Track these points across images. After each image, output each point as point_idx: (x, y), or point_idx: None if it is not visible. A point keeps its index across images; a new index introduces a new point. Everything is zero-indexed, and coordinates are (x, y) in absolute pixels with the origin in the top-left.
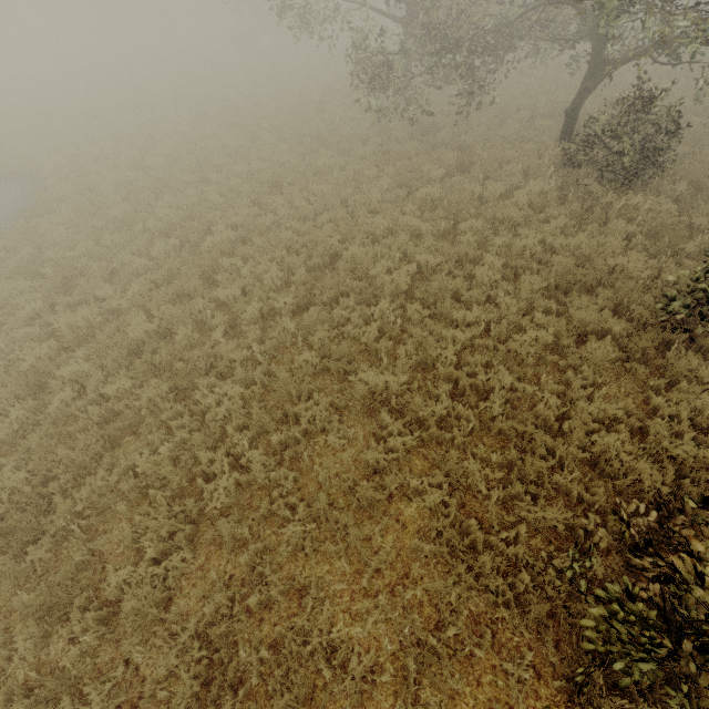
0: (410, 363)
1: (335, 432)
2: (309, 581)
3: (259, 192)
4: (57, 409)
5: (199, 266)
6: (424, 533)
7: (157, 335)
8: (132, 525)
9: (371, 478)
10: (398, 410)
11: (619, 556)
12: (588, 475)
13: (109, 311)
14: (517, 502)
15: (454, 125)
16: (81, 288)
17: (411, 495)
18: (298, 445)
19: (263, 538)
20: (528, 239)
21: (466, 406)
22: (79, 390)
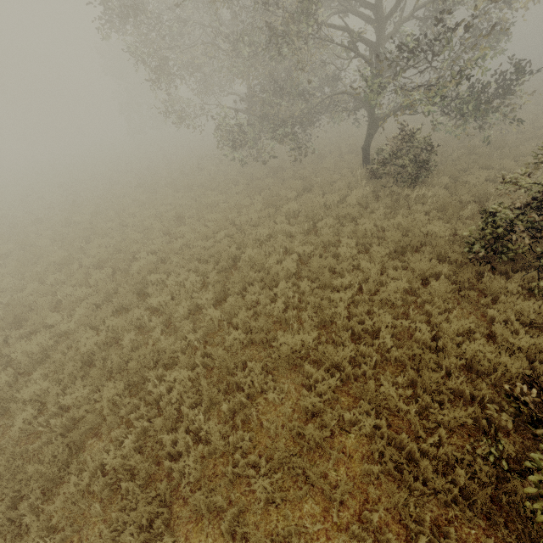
0: (314, 324)
1: (272, 390)
2: (287, 530)
3: (168, 225)
4: (20, 429)
5: (132, 284)
6: (368, 457)
7: (105, 344)
8: (108, 525)
9: (311, 421)
10: (315, 361)
11: (517, 435)
12: (473, 375)
13: (57, 335)
14: (431, 409)
15: (293, 165)
16: (31, 321)
17: (347, 428)
18: (246, 408)
19: (234, 503)
20: (366, 225)
21: (366, 345)
22: (38, 408)
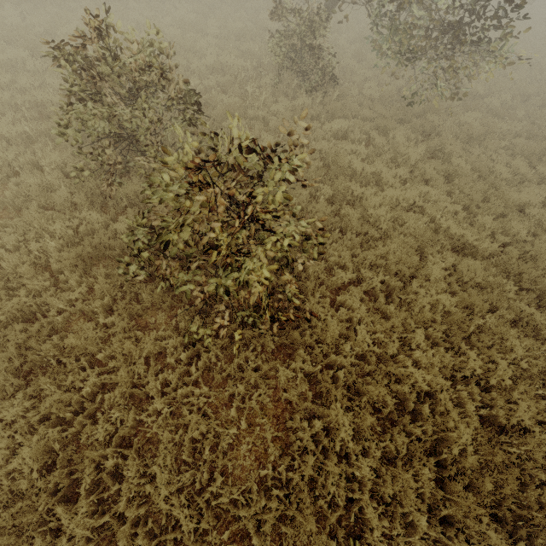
0: None
1: None
2: None
3: None
4: None
5: None
6: None
7: None
8: None
9: None
10: None
11: None
12: None
13: None
14: None
15: None
16: None
17: None
18: None
19: None
20: None
21: None
22: None
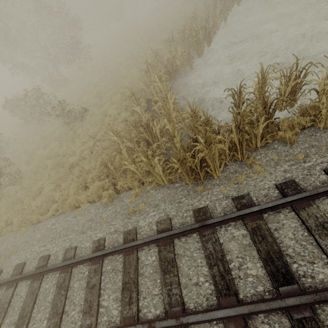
0: None
1: None
2: None
3: None
4: None
5: None
6: None
7: None
8: None
9: None
10: None
11: None
12: None
13: None
14: None
15: None
16: None
17: None
18: None
19: None
20: None
21: None
22: None
